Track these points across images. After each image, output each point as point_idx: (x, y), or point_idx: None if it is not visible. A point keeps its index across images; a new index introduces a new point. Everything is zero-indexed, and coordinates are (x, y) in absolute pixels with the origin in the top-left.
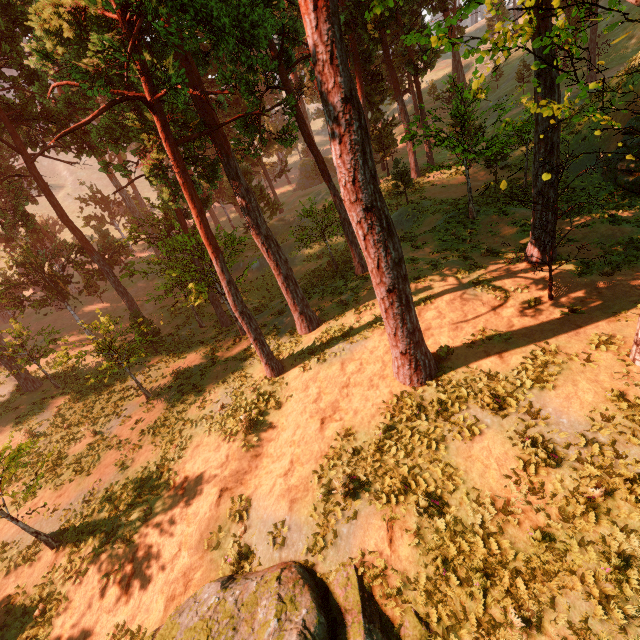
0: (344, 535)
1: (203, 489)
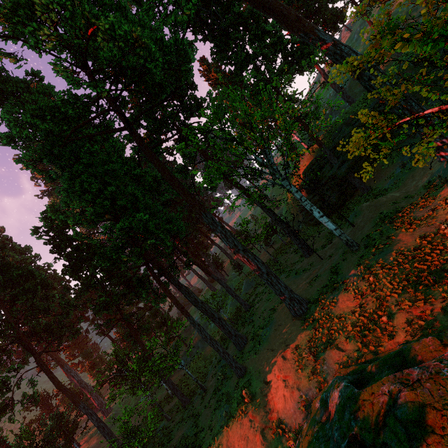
0: (326, 368)
1: (250, 445)
